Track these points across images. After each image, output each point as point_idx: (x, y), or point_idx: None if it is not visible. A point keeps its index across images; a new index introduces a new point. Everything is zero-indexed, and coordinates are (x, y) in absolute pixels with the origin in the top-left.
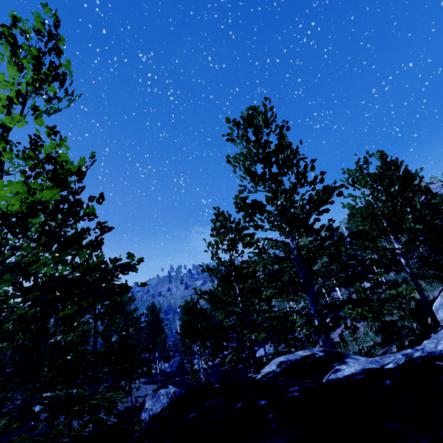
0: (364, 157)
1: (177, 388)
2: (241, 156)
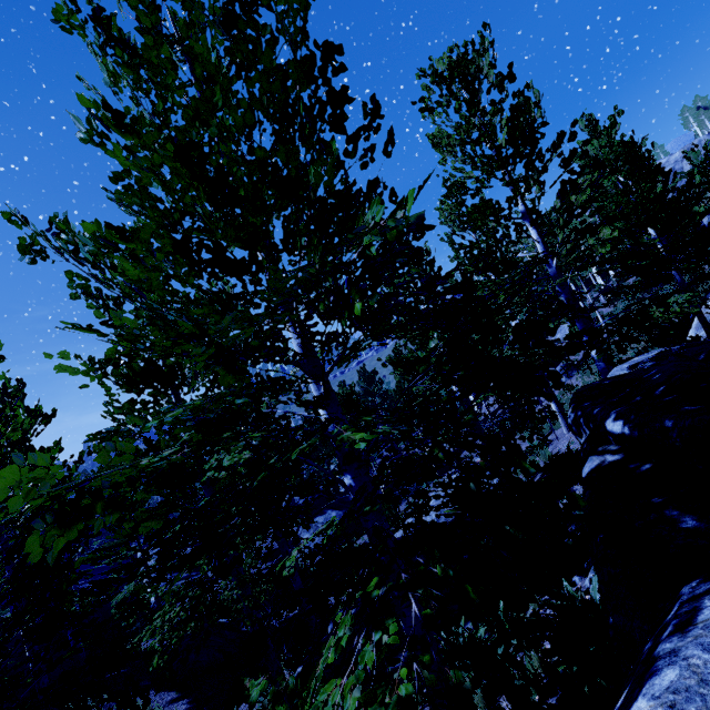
0: (610, 117)
1: (339, 511)
2: (439, 138)
